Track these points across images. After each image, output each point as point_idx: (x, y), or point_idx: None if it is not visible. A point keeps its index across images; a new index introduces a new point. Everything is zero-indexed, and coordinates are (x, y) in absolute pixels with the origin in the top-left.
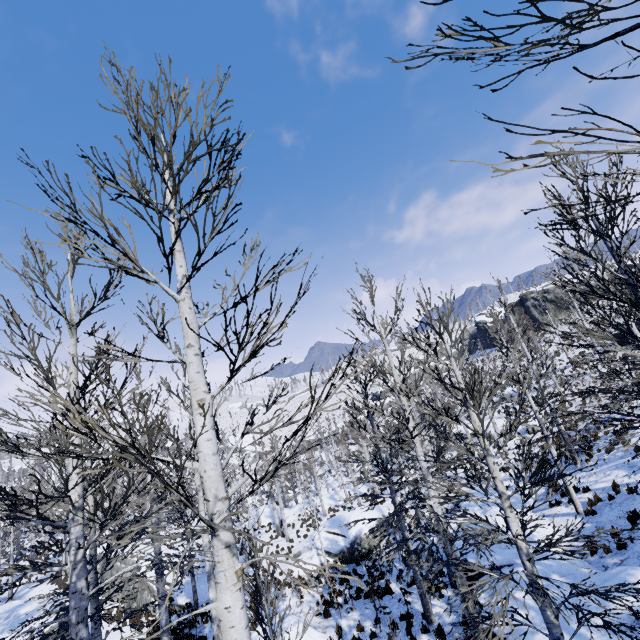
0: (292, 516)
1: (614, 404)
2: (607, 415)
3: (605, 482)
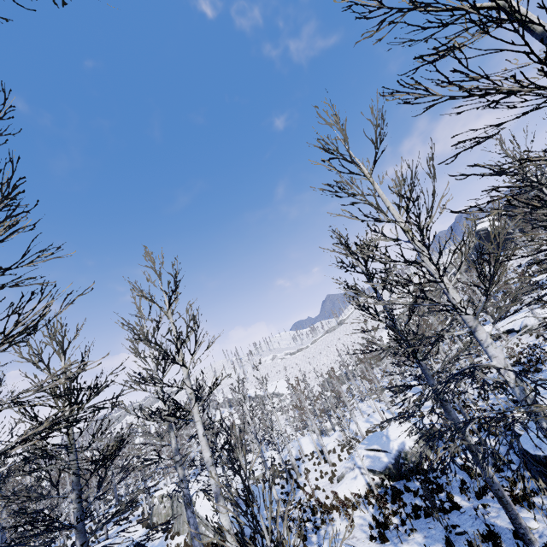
0: (332, 443)
1: None
2: None
3: None
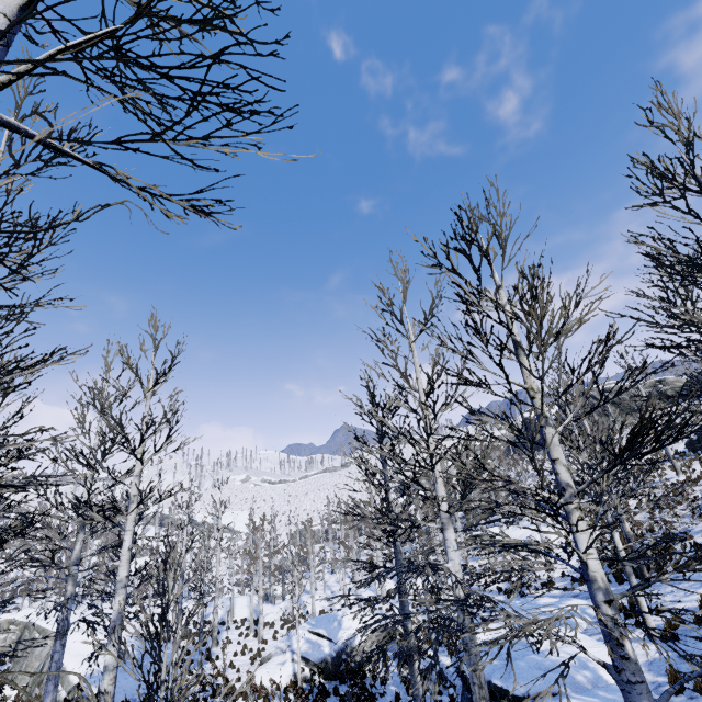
0: (274, 614)
1: (692, 514)
2: (684, 527)
3: (687, 602)
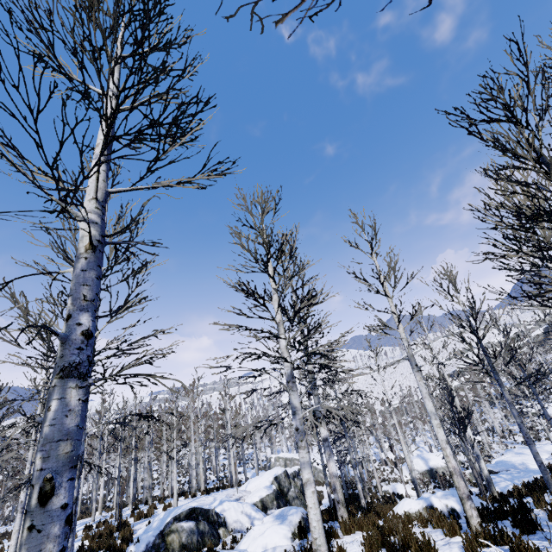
0: (390, 457)
1: None
2: None
3: None
